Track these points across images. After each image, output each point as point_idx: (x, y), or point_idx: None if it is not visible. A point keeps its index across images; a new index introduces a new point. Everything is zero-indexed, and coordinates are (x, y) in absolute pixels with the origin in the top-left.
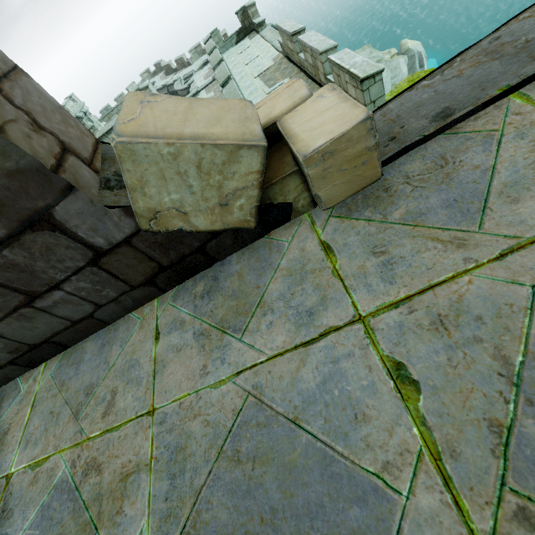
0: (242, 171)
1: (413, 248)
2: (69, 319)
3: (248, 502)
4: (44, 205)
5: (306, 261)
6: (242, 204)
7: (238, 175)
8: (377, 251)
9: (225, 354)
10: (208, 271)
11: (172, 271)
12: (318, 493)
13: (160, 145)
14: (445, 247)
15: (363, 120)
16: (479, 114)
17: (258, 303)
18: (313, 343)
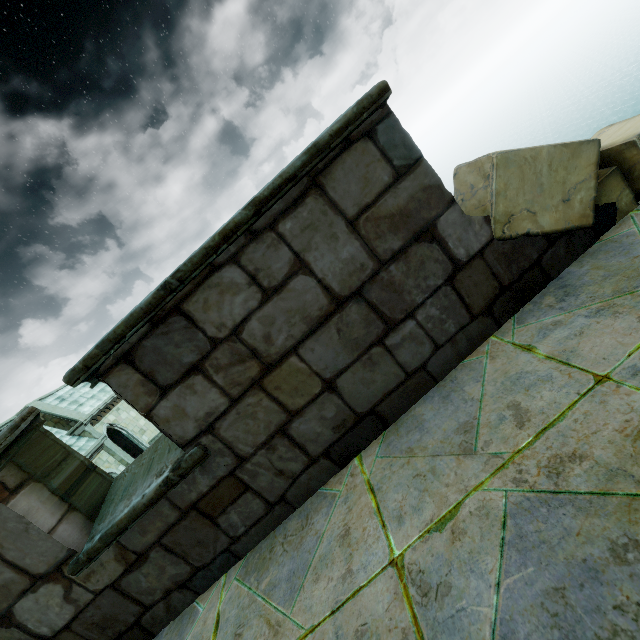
0: (581, 165)
1: None
2: (405, 370)
3: None
4: (435, 215)
5: None
6: (582, 197)
7: (578, 170)
8: None
9: None
10: (545, 290)
11: (510, 293)
12: None
13: (525, 151)
14: None
15: None
16: None
17: None
18: None
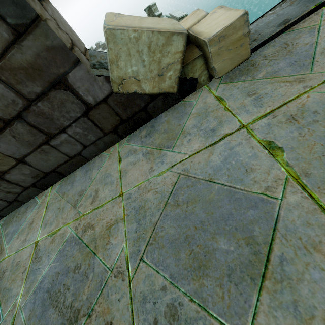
0: (172, 51)
1: (272, 88)
2: (68, 155)
3: (186, 222)
4: (63, 71)
5: (207, 107)
6: (171, 75)
7: (170, 54)
8: (250, 94)
9: (163, 159)
10: (148, 124)
11: (127, 123)
12: (228, 209)
13: (129, 31)
14: (291, 84)
15: (242, 15)
16: (305, 19)
17: (181, 132)
18: (217, 143)
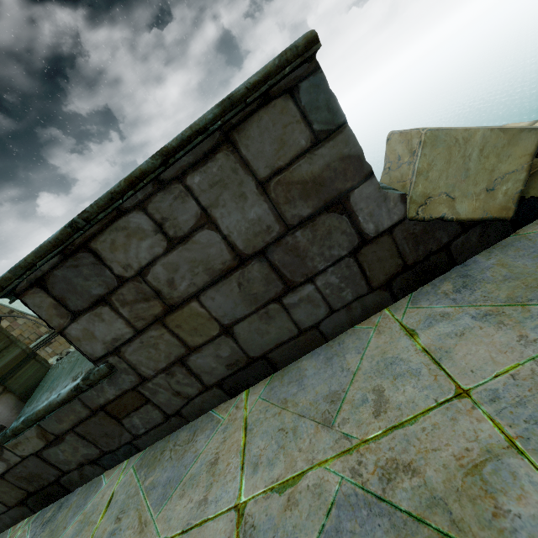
0: (516, 154)
1: None
2: (298, 326)
3: None
4: (349, 187)
5: None
6: (507, 189)
7: (511, 159)
8: None
9: None
10: (447, 274)
11: (412, 272)
12: None
13: (458, 131)
14: None
15: None
16: None
17: None
18: None
